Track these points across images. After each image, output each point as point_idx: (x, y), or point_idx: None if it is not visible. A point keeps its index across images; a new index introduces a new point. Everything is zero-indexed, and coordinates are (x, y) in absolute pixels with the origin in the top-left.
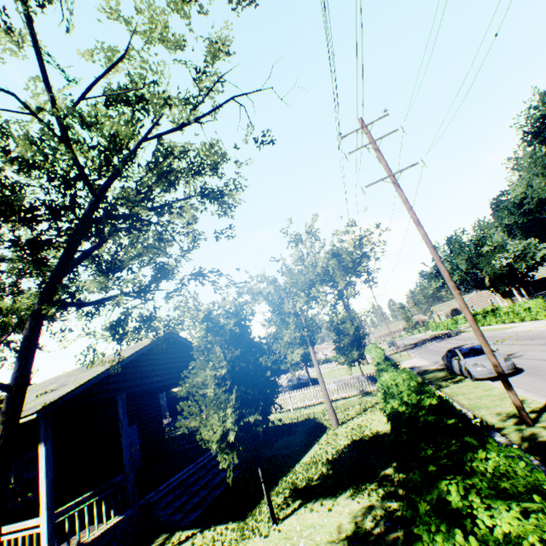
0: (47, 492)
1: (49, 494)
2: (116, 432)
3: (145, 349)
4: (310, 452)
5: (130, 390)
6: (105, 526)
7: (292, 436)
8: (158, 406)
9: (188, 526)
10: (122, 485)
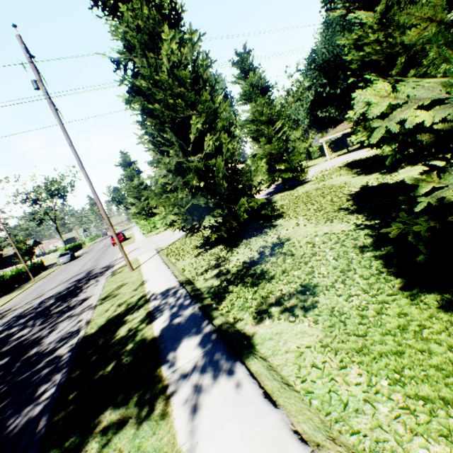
0: None
1: None
2: None
3: None
4: None
5: None
6: None
7: None
8: None
9: None
10: None
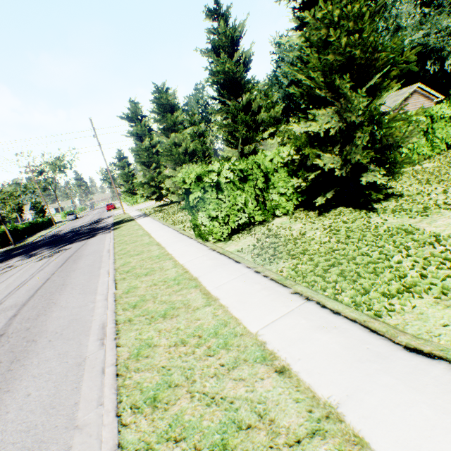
0: None
1: None
2: None
3: None
4: None
5: None
6: None
7: None
8: None
9: None
10: None
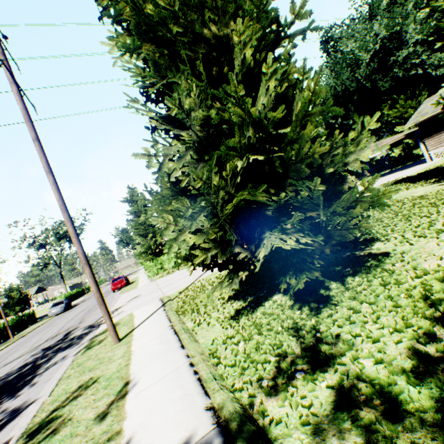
0: None
1: None
2: None
3: None
4: None
5: None
6: None
7: None
8: None
9: None
10: None
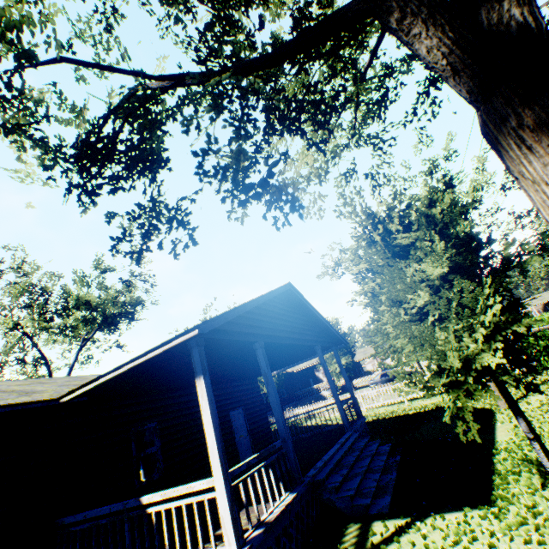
0: (216, 441)
1: (218, 444)
2: (224, 413)
3: (273, 294)
4: (501, 431)
5: (266, 340)
6: (279, 504)
7: (437, 422)
8: (258, 391)
9: (388, 514)
10: (244, 472)
